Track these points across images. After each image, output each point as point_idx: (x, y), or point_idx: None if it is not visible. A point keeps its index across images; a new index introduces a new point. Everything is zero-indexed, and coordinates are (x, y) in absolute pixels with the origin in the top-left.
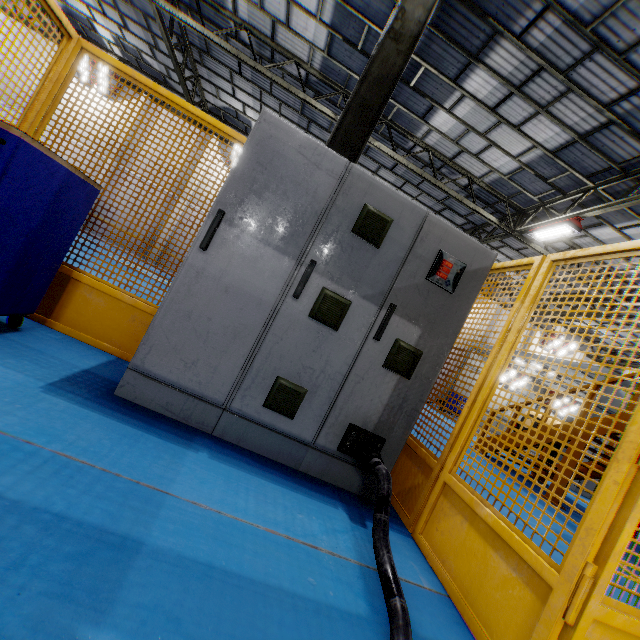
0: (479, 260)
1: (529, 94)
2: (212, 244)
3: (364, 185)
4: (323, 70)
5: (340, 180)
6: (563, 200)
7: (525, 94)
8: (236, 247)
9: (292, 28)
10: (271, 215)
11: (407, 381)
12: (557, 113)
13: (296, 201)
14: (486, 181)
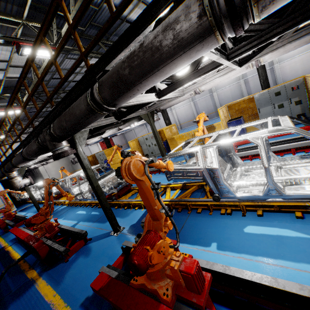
0: (299, 82)
1: None
2: (260, 112)
3: (272, 91)
4: None
5: (268, 93)
6: None
7: None
8: (263, 110)
9: None
10: (264, 104)
11: (301, 104)
12: None
13: (265, 100)
14: None
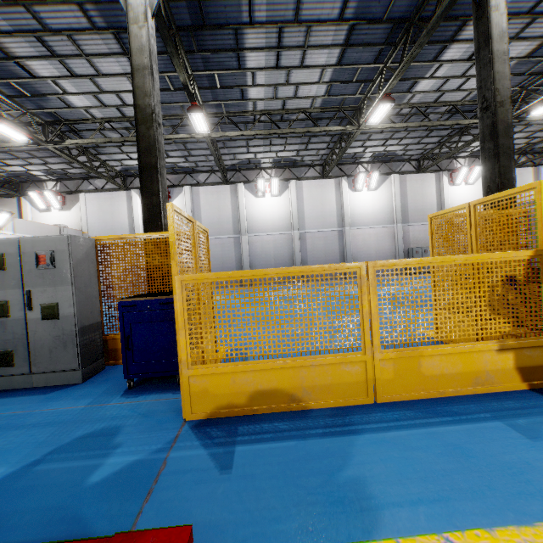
0: None
1: None
2: None
3: None
4: (322, 105)
5: None
6: (542, 78)
7: None
8: None
9: (298, 96)
10: None
11: None
12: (525, 35)
13: None
14: (467, 99)
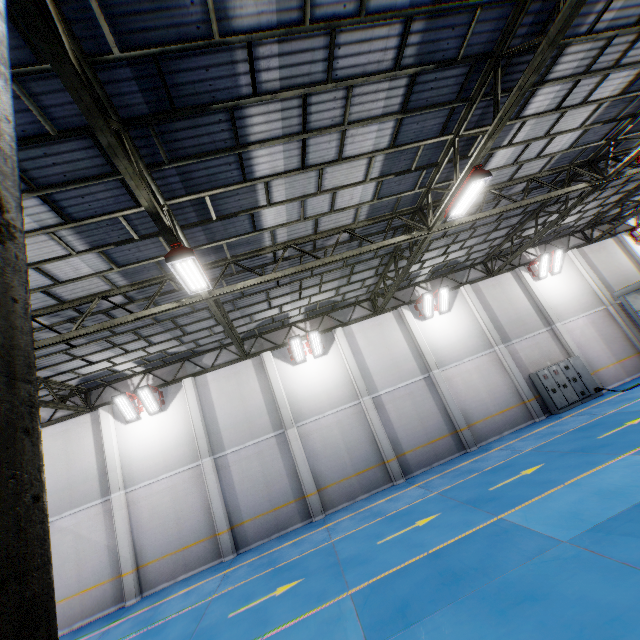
0: None
1: (595, 69)
2: None
3: None
4: (369, 216)
5: None
6: (634, 120)
7: (591, 72)
8: None
9: (336, 209)
10: None
11: None
12: (625, 61)
13: None
14: (545, 169)
